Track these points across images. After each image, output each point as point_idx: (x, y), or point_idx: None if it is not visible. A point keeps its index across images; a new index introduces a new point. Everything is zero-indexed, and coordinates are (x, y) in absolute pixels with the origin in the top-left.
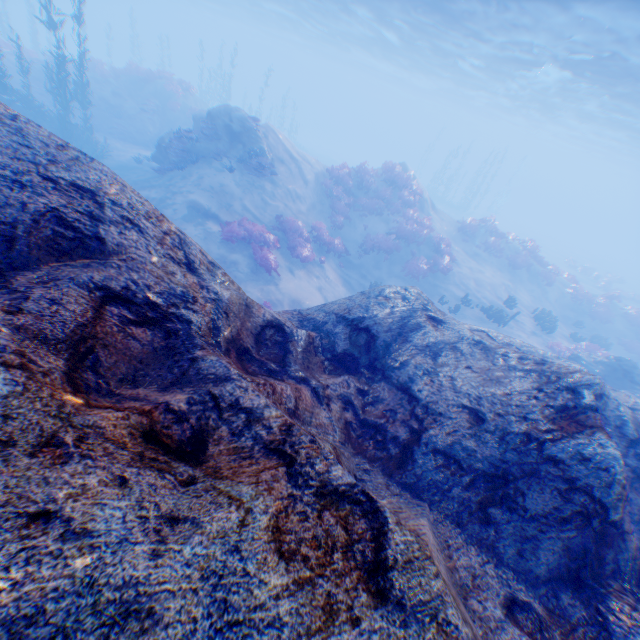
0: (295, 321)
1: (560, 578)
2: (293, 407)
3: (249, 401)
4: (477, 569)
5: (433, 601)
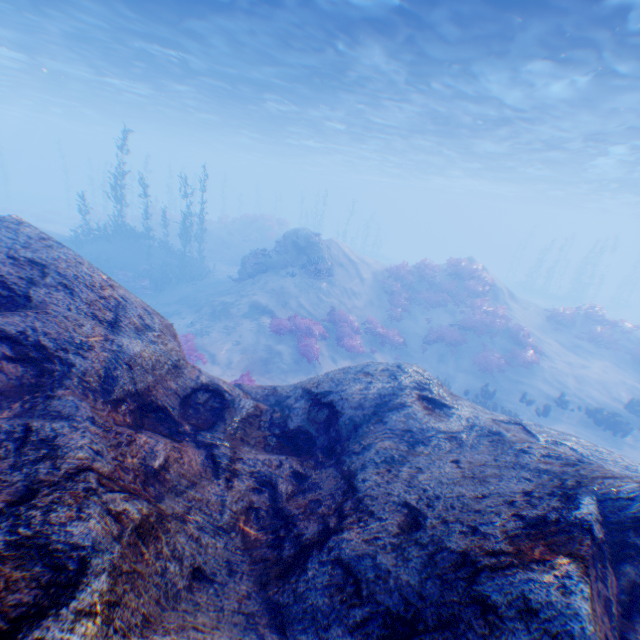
0: (260, 393)
1: None
2: (160, 468)
3: (69, 440)
4: None
5: None
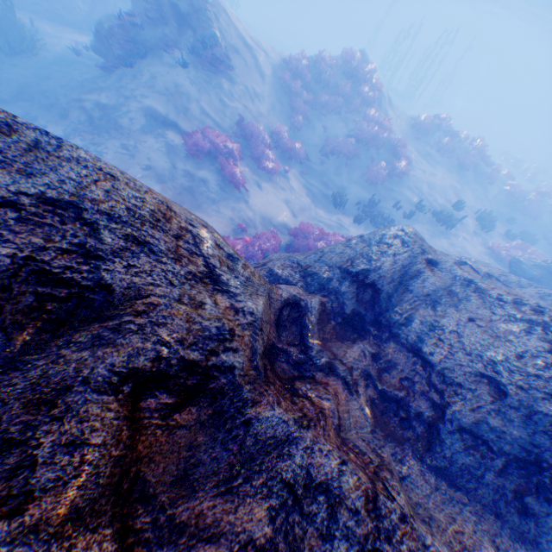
0: (297, 278)
1: None
2: (337, 421)
3: (321, 470)
4: None
5: None
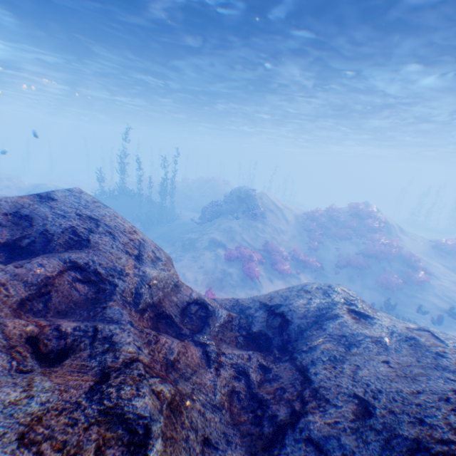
0: (229, 305)
1: None
2: (173, 359)
3: (120, 338)
4: None
5: None
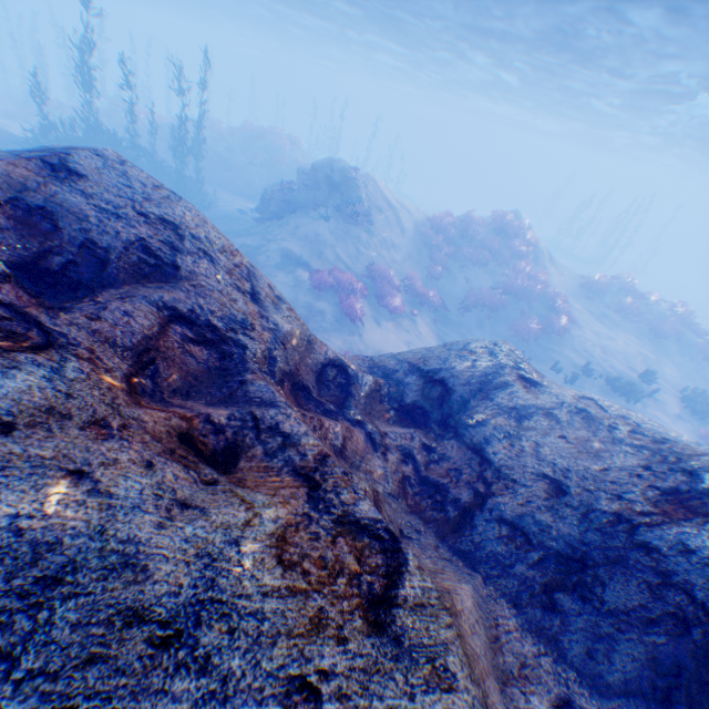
0: (364, 367)
1: (641, 694)
2: (340, 446)
3: (289, 427)
4: (529, 658)
5: (436, 646)
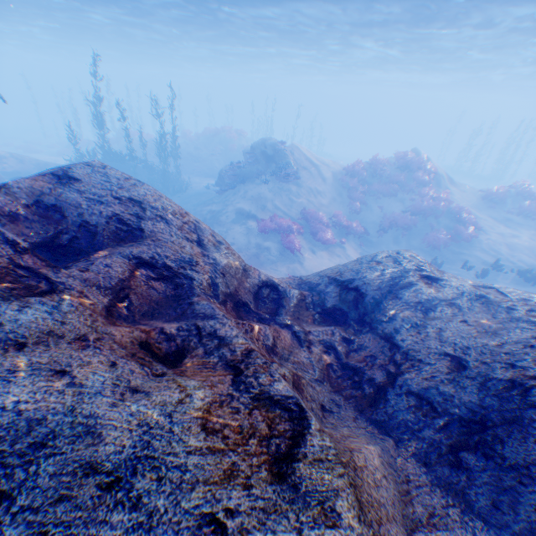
0: (294, 284)
1: None
2: (271, 344)
3: (224, 332)
4: (437, 509)
5: (327, 492)
